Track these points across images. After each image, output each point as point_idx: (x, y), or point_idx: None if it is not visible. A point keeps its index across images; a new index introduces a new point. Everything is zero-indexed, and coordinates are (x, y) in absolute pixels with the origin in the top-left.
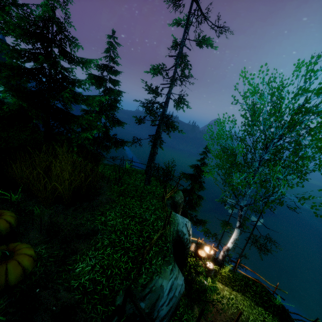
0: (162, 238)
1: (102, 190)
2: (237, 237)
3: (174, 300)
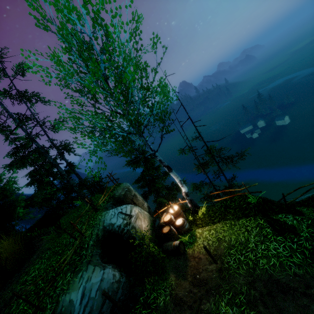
0: (76, 251)
1: (39, 248)
2: (180, 179)
3: (91, 303)
